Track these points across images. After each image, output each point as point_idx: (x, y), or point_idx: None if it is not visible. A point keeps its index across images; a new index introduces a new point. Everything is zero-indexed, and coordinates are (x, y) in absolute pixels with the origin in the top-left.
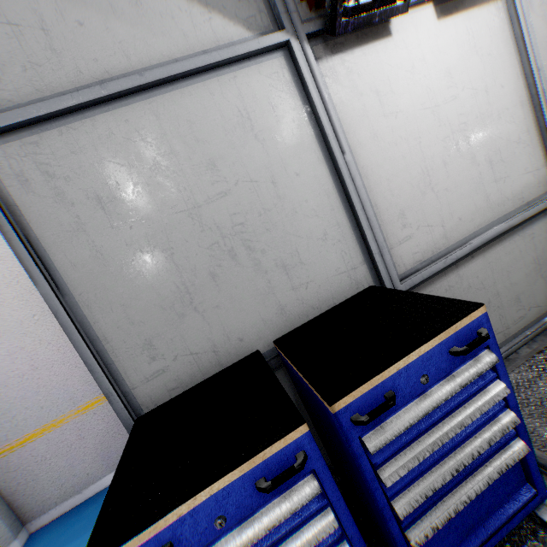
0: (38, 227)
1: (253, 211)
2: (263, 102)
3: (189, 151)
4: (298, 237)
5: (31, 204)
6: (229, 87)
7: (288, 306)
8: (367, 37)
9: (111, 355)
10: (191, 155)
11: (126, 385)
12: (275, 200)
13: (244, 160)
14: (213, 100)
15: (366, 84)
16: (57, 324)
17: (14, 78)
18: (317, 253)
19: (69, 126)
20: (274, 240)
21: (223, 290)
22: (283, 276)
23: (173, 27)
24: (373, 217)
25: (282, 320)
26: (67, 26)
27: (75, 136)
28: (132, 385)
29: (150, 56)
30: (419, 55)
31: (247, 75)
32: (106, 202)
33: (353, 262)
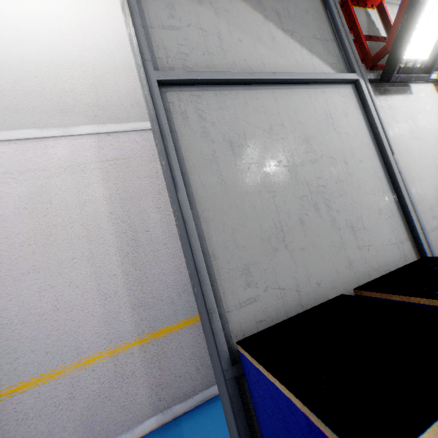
0: (185, 151)
1: (331, 179)
2: (340, 110)
3: (293, 127)
4: (362, 206)
5: (185, 134)
6: (320, 96)
7: (355, 262)
8: (398, 91)
9: (215, 273)
10: (294, 130)
11: (221, 307)
12: (346, 175)
13: (327, 142)
14: (310, 101)
15: (399, 116)
16: (90, 270)
17: (195, 56)
18: (375, 223)
19: (222, 92)
20: (345, 204)
21: (308, 235)
22: (351, 235)
23: (291, 56)
24: (415, 203)
25: (350, 275)
26: (233, 39)
27: (224, 99)
28: (227, 307)
29: (276, 67)
30: (428, 109)
31: (331, 92)
32: (235, 146)
33: (400, 237)
